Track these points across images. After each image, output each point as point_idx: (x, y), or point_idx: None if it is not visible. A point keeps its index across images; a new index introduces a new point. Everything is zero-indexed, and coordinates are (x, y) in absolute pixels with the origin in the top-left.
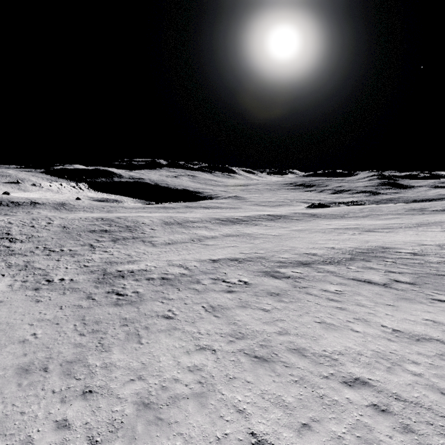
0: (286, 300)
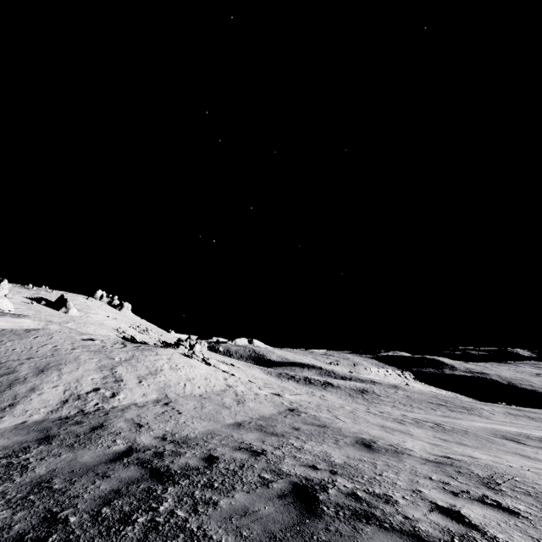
0: None
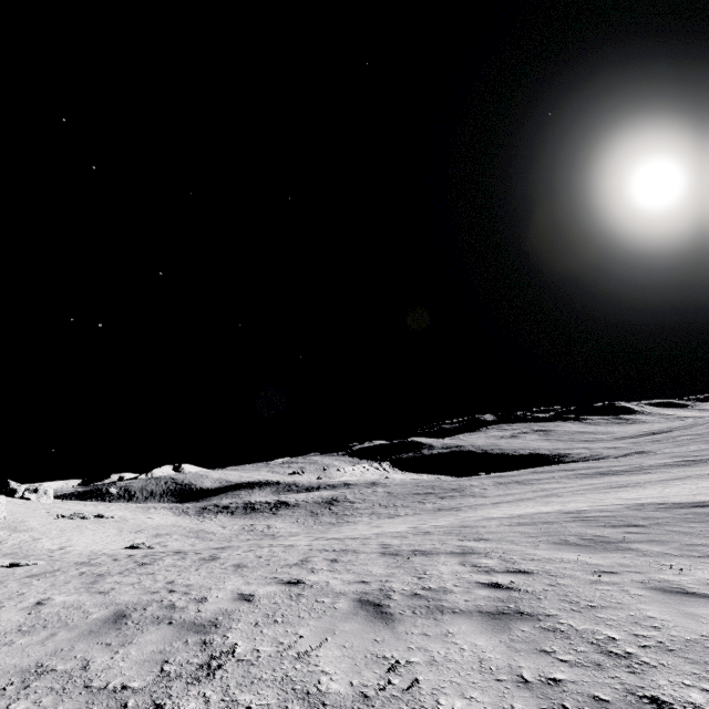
0: (612, 492)
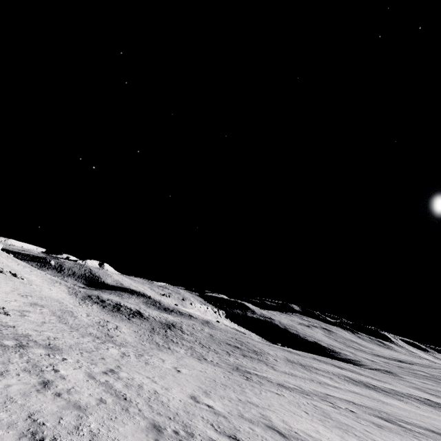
0: (386, 429)
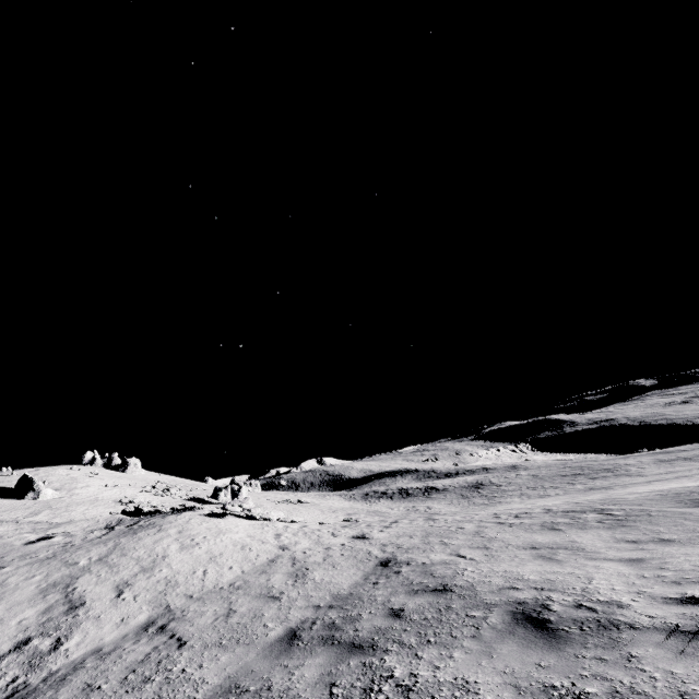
0: None
